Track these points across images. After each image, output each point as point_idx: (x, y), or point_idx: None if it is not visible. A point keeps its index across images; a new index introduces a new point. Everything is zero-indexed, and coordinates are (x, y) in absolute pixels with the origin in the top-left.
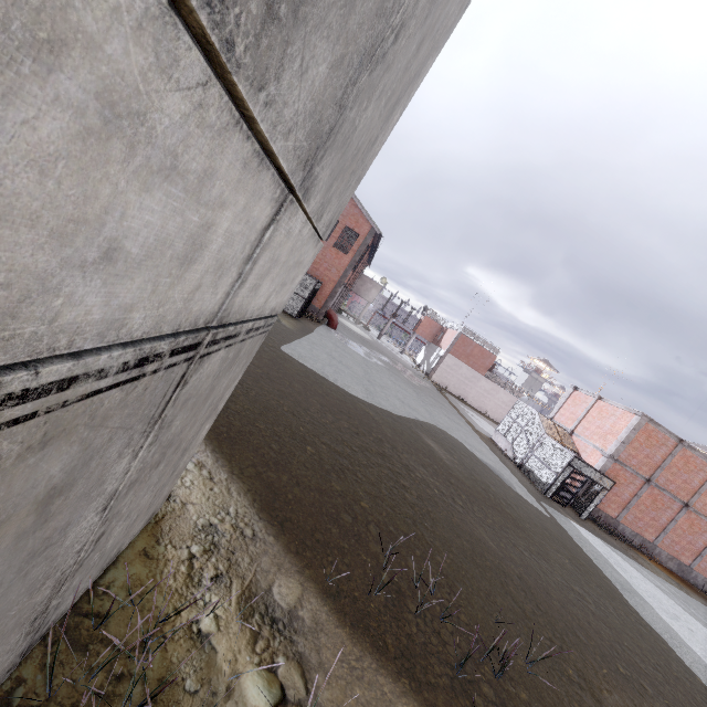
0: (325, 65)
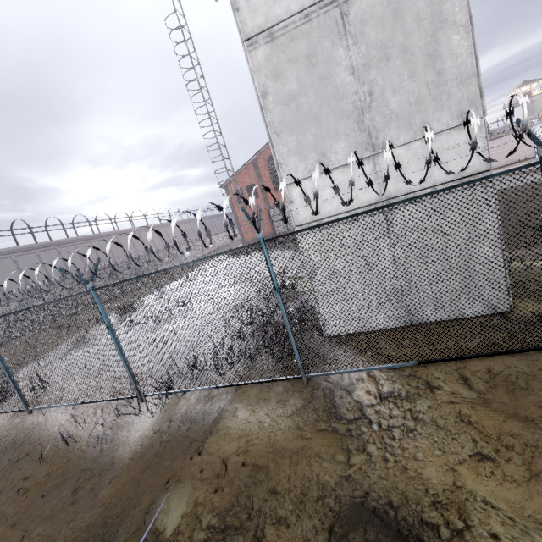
0: None
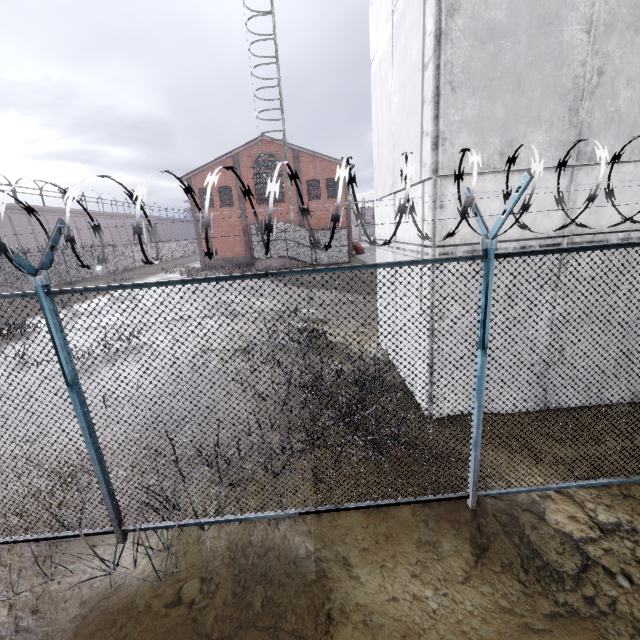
0: None
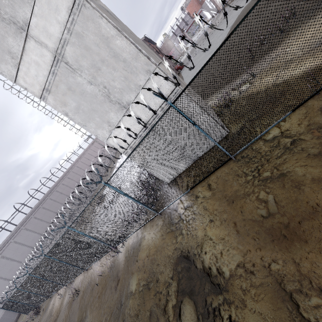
0: (153, 55)
